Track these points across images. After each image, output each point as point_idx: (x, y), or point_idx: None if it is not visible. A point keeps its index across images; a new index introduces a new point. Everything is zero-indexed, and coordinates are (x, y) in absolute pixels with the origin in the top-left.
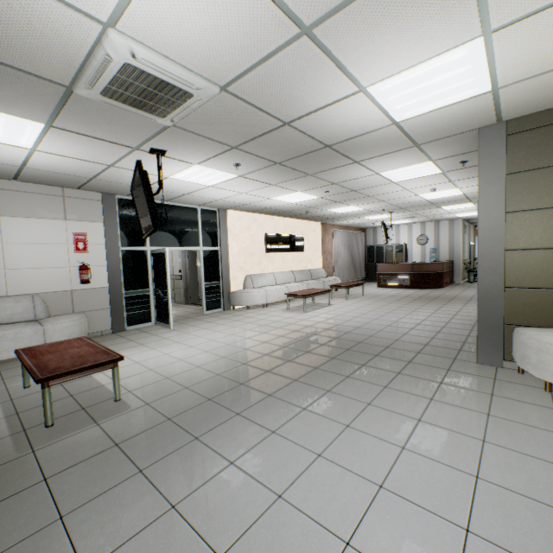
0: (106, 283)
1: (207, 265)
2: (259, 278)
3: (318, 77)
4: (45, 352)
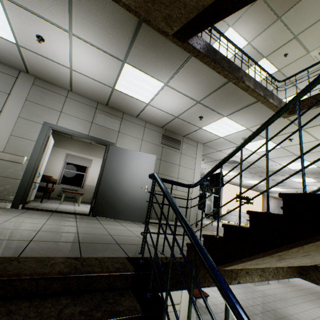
0: None
1: (214, 201)
2: (233, 211)
3: (270, 162)
4: None
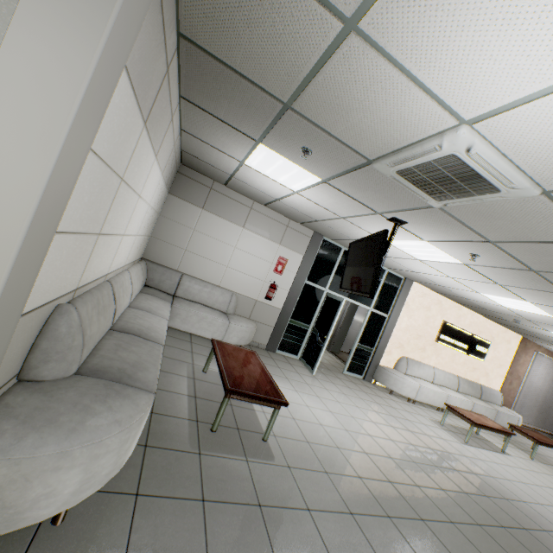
0: (281, 305)
1: (368, 327)
2: (416, 366)
3: None
4: (230, 355)
